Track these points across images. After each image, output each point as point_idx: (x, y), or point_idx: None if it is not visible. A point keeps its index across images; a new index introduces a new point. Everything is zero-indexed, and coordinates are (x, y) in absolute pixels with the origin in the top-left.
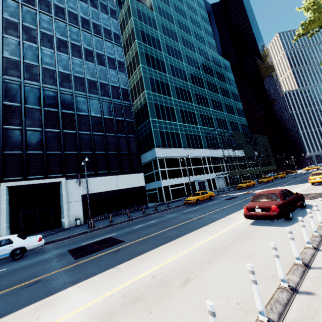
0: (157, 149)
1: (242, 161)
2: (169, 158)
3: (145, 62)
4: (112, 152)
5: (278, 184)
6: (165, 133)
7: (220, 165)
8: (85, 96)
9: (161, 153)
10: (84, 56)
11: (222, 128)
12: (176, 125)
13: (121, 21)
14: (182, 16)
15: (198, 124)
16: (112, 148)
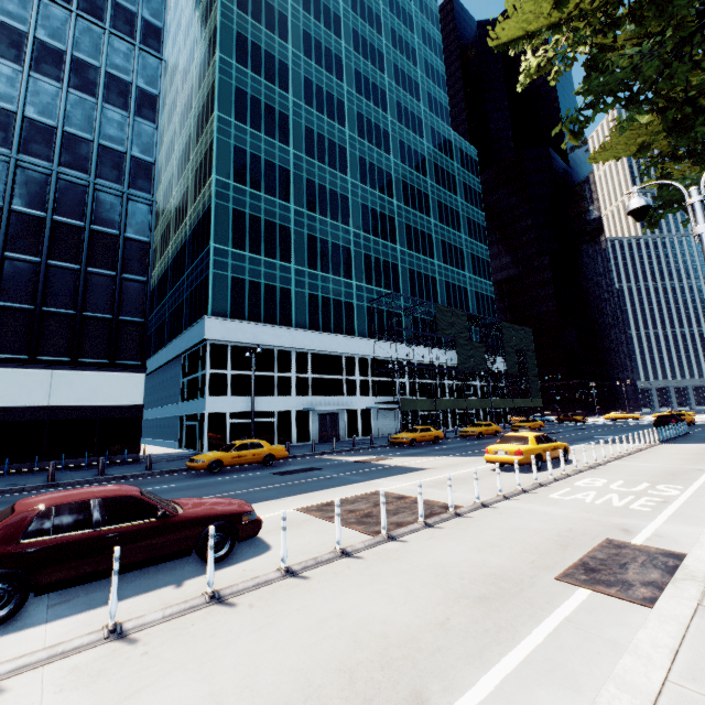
0: (211, 319)
1: (447, 378)
2: (247, 347)
3: (230, 109)
4: (57, 310)
5: (476, 447)
6: (250, 285)
7: (395, 380)
8: (7, 158)
9: (221, 330)
10: (33, 59)
11: (420, 294)
12: (289, 271)
13: (204, 7)
14: (370, 24)
15: (354, 277)
16: (62, 300)
